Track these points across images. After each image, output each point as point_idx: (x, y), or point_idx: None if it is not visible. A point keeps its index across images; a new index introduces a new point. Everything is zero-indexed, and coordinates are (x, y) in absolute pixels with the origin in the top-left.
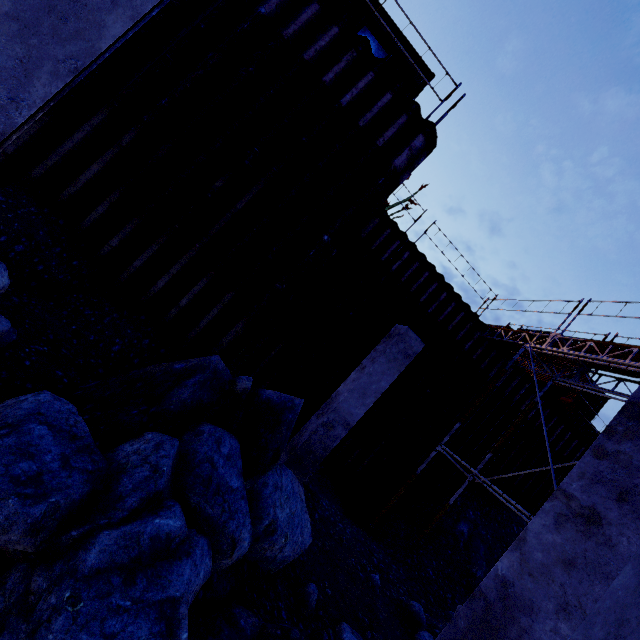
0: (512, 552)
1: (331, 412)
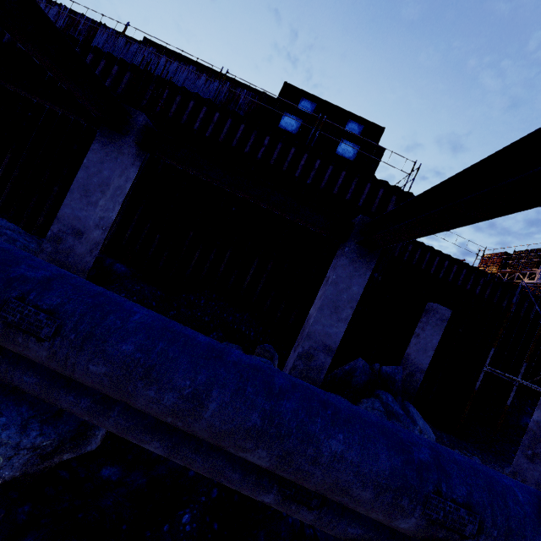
0: (537, 410)
1: (409, 366)
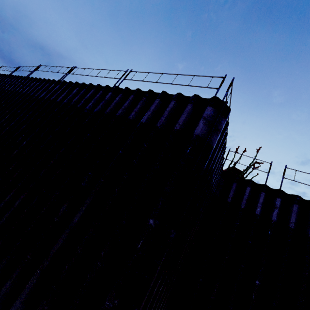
0: None
1: None
